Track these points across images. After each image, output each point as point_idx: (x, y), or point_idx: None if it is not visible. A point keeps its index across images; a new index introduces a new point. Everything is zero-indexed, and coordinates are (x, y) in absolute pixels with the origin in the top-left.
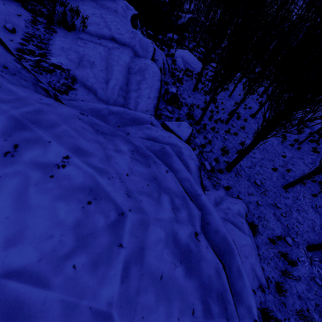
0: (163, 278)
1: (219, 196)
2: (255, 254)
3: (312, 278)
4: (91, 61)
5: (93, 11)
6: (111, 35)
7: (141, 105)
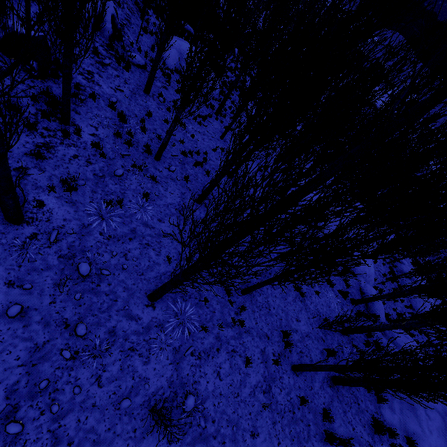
0: None
1: None
2: None
3: None
4: None
5: None
6: None
7: None
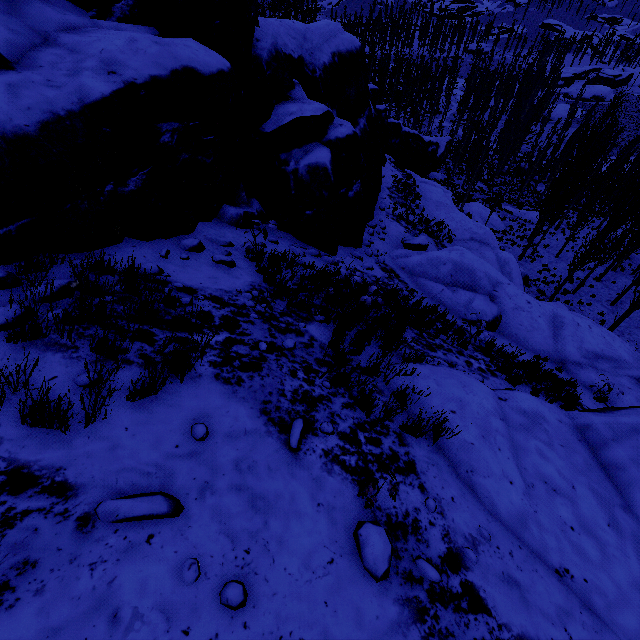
0: (633, 356)
1: None
2: None
3: None
4: None
5: (442, 215)
6: (470, 236)
7: None
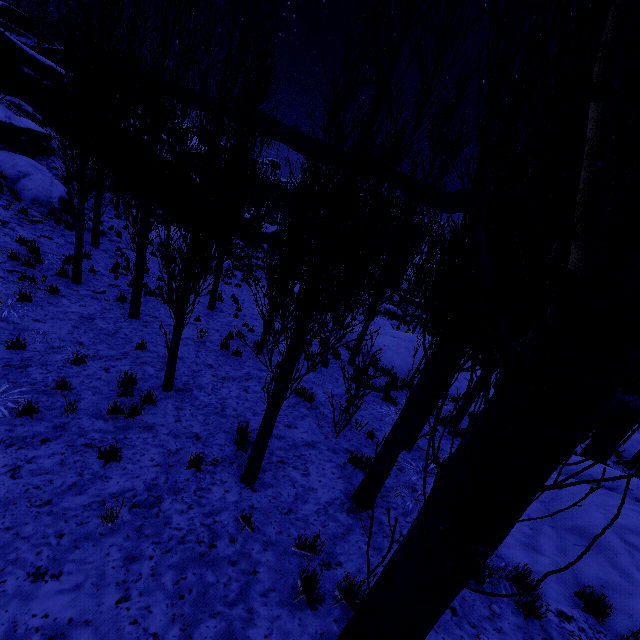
0: None
1: None
2: None
3: None
4: None
5: None
6: None
7: None
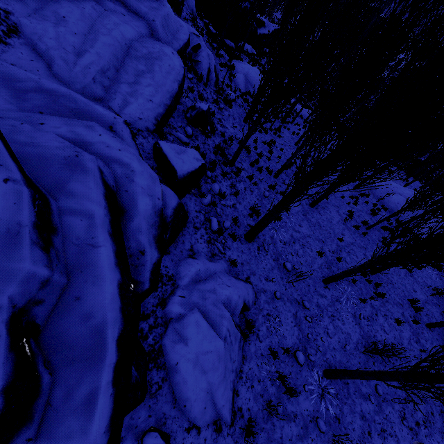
0: None
1: (209, 270)
2: (227, 370)
3: (314, 420)
4: (61, 14)
5: None
6: None
7: (131, 108)
